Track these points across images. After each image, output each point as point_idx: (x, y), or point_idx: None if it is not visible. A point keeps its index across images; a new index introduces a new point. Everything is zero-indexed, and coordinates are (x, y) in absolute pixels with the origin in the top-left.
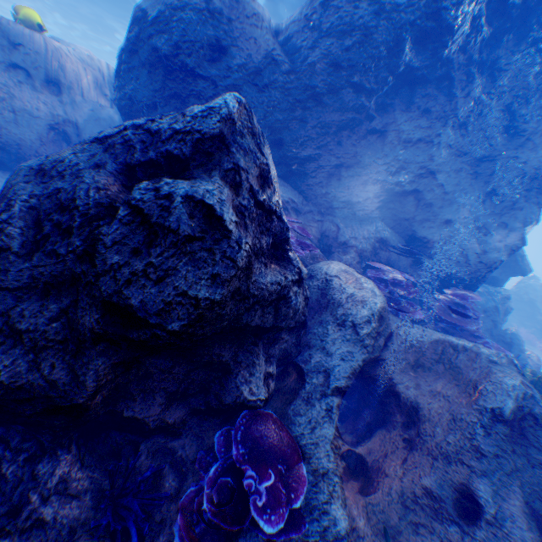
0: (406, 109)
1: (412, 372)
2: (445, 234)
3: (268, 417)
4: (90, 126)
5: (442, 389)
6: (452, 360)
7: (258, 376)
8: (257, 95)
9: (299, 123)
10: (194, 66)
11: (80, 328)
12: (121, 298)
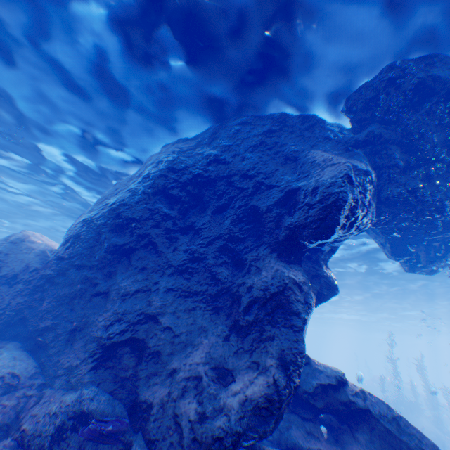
0: (128, 270)
1: None
2: (166, 391)
3: None
4: None
5: None
6: None
7: None
8: (9, 288)
9: (40, 300)
10: None
11: None
12: None
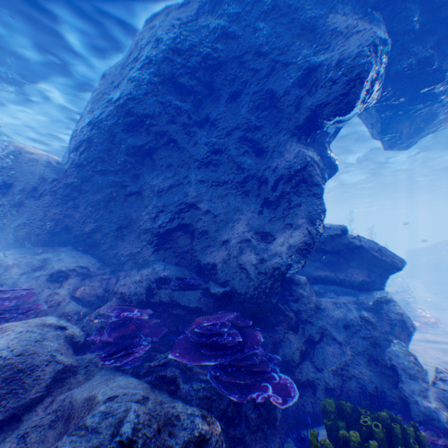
0: (154, 170)
1: None
2: (224, 253)
3: None
4: None
5: None
6: None
7: None
8: (36, 202)
9: (74, 208)
10: None
11: None
12: None
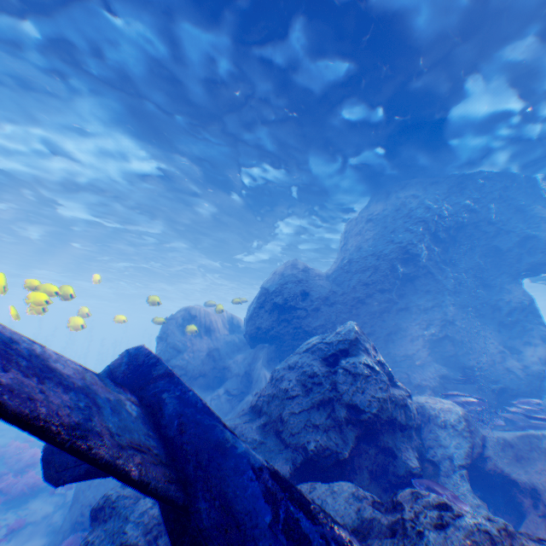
0: (414, 292)
1: (516, 463)
2: (486, 359)
3: (426, 478)
4: (223, 347)
5: (542, 466)
6: (539, 445)
7: (409, 453)
8: (328, 307)
9: (355, 315)
10: (293, 303)
11: (338, 418)
12: (352, 401)
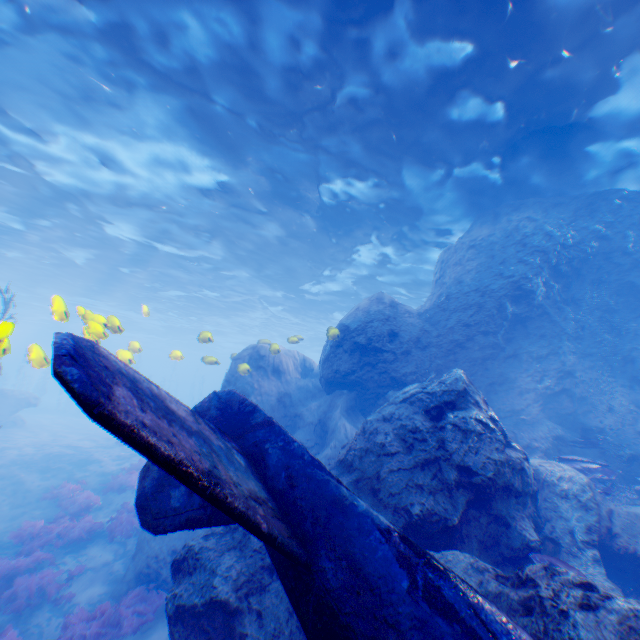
0: (525, 336)
1: None
2: (613, 420)
3: (546, 553)
4: (294, 391)
5: None
6: None
7: (526, 523)
8: (420, 351)
9: (451, 361)
10: (379, 345)
11: (445, 479)
12: (462, 461)
